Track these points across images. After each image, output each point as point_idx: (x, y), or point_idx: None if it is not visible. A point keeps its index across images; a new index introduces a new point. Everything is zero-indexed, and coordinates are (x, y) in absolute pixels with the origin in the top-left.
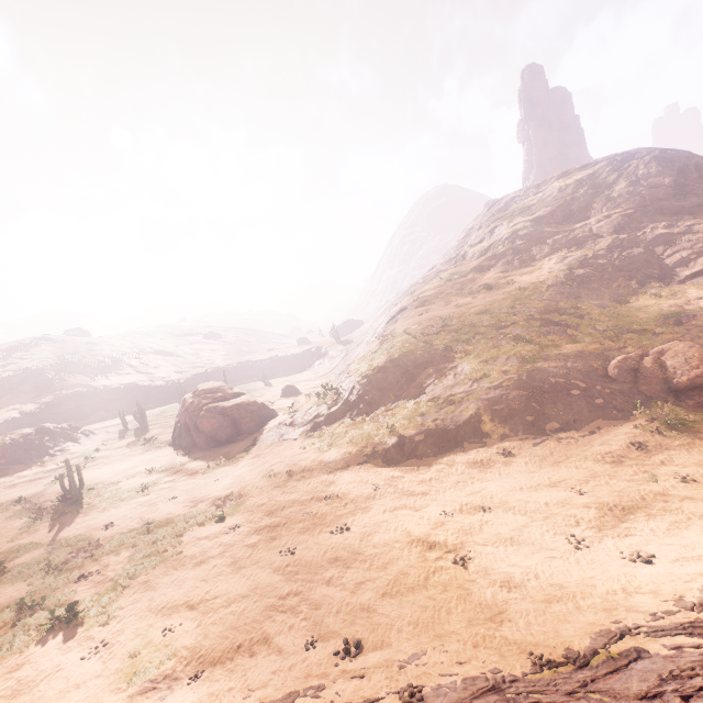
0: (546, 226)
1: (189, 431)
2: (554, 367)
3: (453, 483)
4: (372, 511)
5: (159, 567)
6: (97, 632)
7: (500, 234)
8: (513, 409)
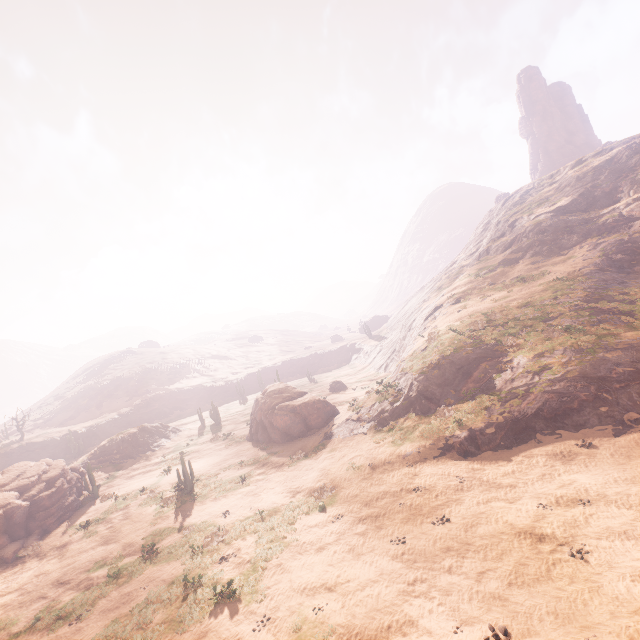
0: (570, 215)
1: (264, 427)
2: (617, 356)
3: (538, 476)
4: (466, 503)
5: (285, 551)
6: (256, 607)
7: (522, 227)
8: (583, 400)
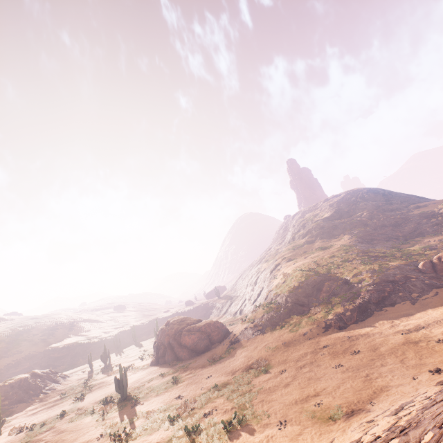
0: (333, 221)
1: (171, 349)
2: (393, 271)
3: (389, 326)
4: (361, 343)
5: (259, 395)
6: (267, 421)
7: (310, 226)
8: (389, 291)
